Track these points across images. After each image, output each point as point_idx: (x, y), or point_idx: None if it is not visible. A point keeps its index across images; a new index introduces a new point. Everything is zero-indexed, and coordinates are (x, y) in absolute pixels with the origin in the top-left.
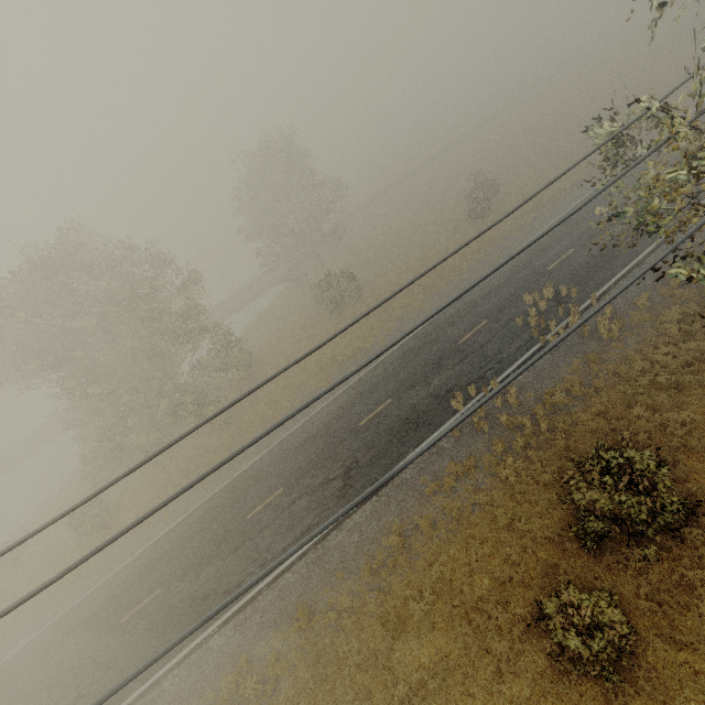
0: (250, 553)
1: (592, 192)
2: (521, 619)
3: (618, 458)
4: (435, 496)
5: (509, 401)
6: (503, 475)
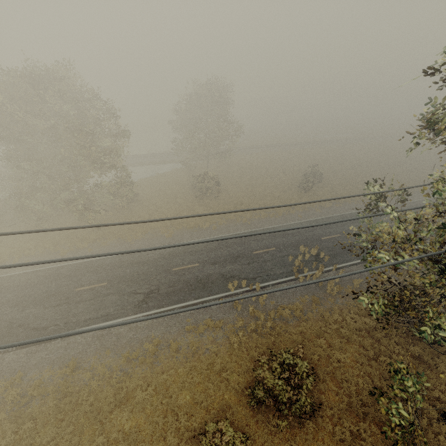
0: (64, 312)
1: None
2: (194, 429)
3: (292, 364)
4: (189, 333)
5: (260, 300)
6: (232, 340)
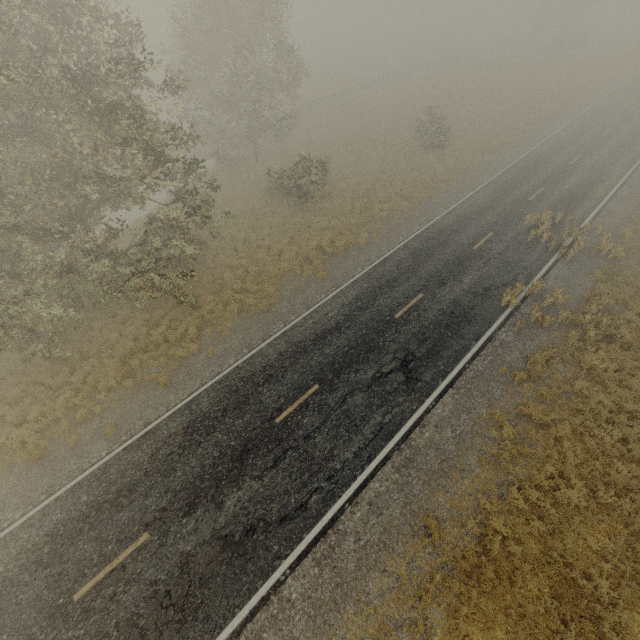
0: (303, 465)
1: (533, 150)
2: None
3: None
4: (522, 385)
5: (559, 301)
6: (591, 363)
